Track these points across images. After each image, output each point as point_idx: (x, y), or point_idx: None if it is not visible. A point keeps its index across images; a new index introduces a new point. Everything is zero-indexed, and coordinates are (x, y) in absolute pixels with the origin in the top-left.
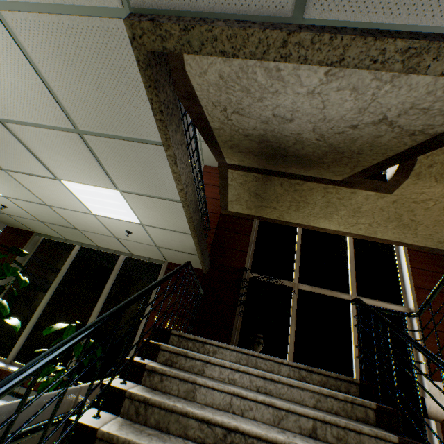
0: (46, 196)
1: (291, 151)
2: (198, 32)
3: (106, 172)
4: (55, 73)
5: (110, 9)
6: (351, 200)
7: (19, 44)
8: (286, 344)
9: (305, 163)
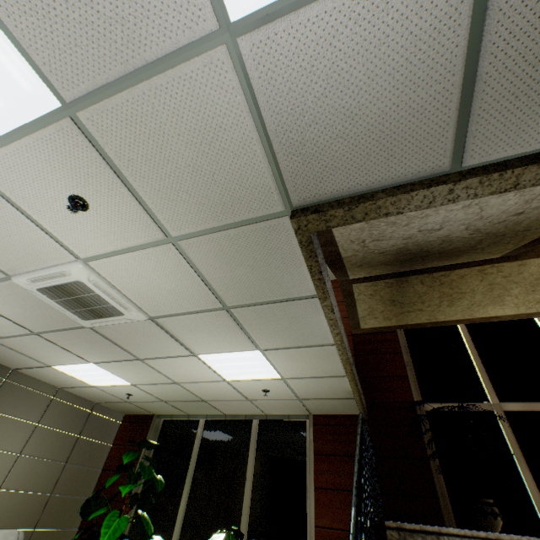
0: (177, 374)
1: (435, 250)
2: (362, 208)
3: (248, 336)
4: (214, 269)
5: (273, 213)
6: (522, 274)
7: (186, 258)
8: (530, 507)
9: (451, 255)
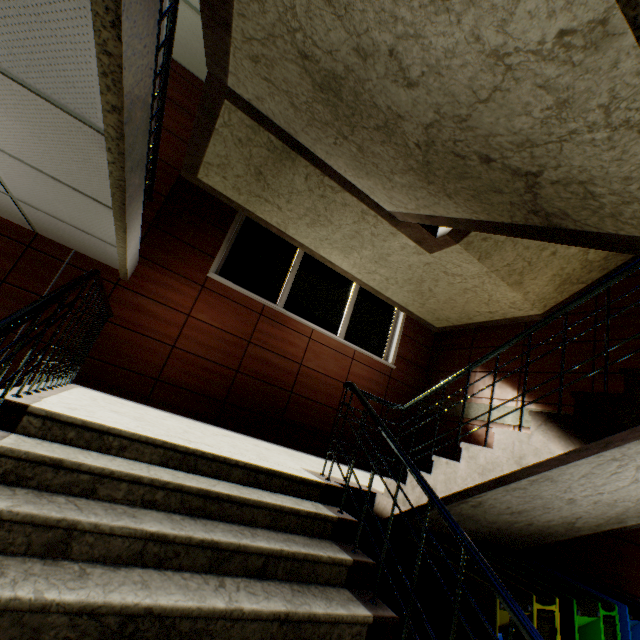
0: None
1: None
2: None
3: None
4: None
5: None
6: None
7: None
8: None
9: None
